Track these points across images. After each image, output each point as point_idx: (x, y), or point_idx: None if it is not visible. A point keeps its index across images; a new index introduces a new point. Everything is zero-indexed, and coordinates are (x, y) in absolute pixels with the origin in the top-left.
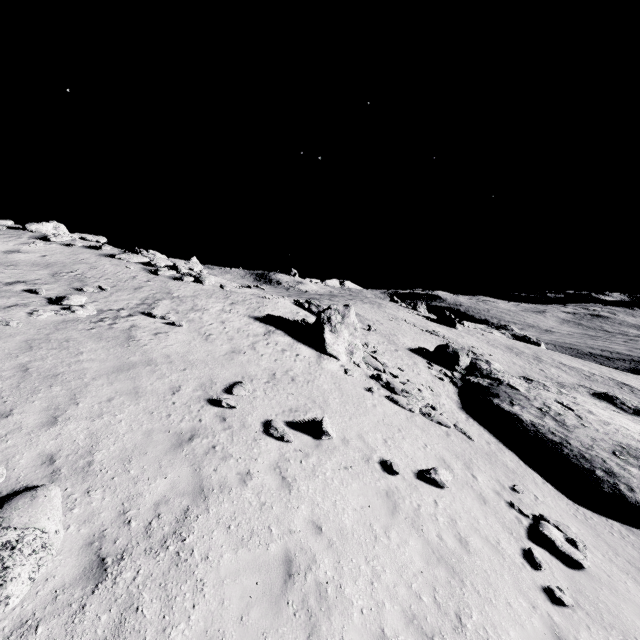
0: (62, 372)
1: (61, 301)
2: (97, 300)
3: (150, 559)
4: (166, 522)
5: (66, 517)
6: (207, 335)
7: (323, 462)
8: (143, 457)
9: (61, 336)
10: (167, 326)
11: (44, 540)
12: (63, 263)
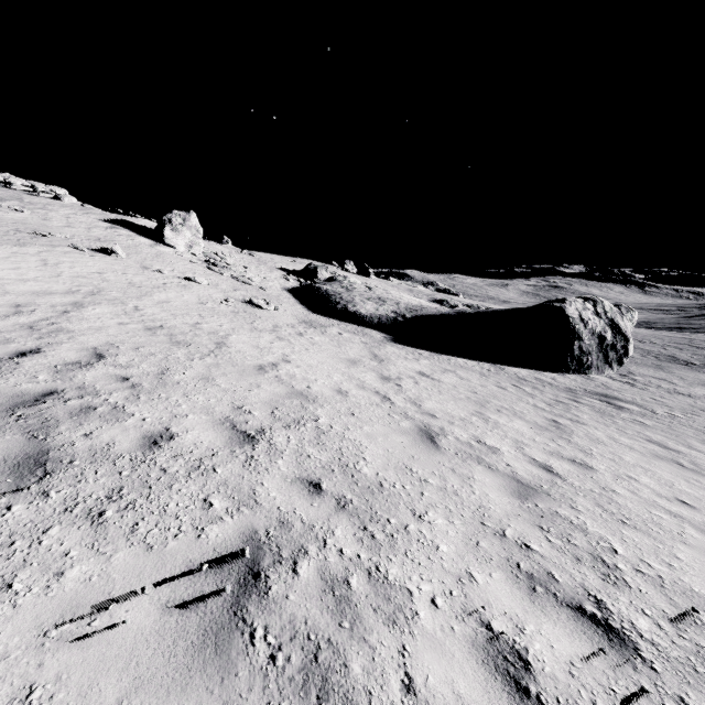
0: None
1: None
2: None
3: None
4: None
5: None
6: (47, 219)
7: (104, 259)
8: None
9: None
10: (9, 210)
11: None
12: None
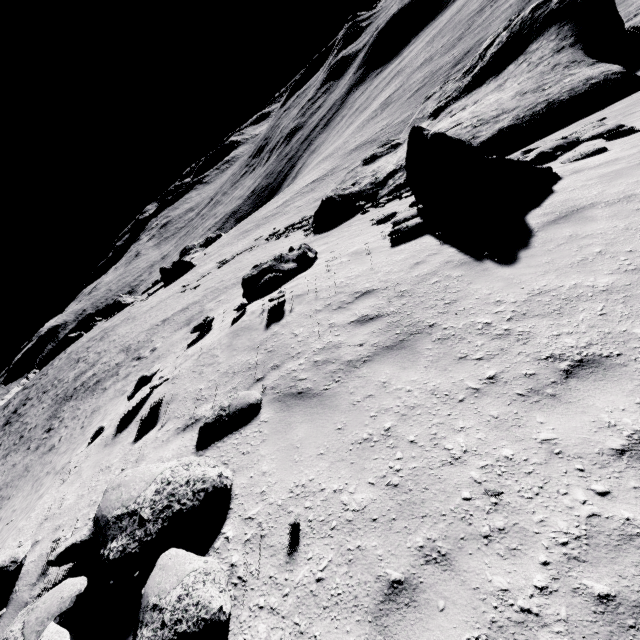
0: None
1: None
2: None
3: None
4: None
5: None
6: None
7: None
8: None
9: None
10: None
11: None
12: None
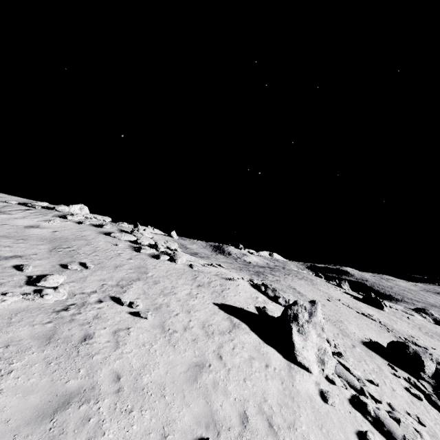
0: None
1: (37, 282)
2: (75, 280)
3: None
4: None
5: None
6: (170, 332)
7: None
8: None
9: (5, 336)
10: (131, 317)
11: None
12: (66, 238)
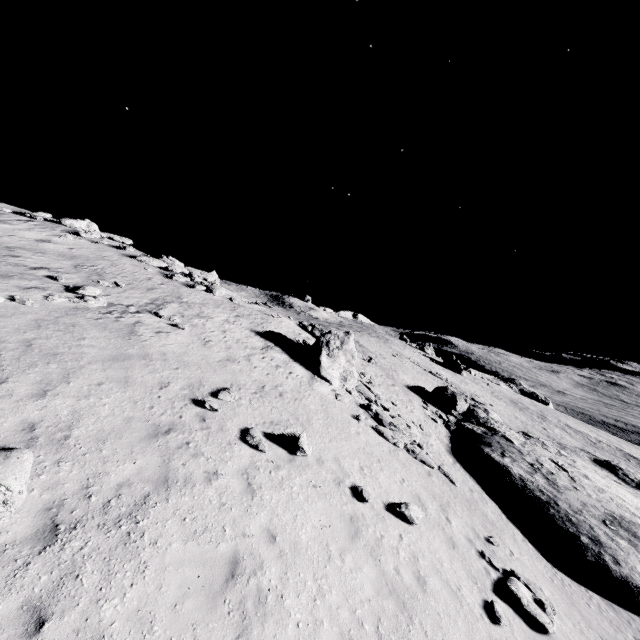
0: (62, 352)
1: (77, 290)
2: (110, 294)
3: (101, 534)
4: (125, 503)
5: (32, 481)
6: (206, 341)
7: (293, 476)
8: (118, 440)
9: (69, 321)
10: (170, 327)
11: (7, 497)
12: (87, 257)
